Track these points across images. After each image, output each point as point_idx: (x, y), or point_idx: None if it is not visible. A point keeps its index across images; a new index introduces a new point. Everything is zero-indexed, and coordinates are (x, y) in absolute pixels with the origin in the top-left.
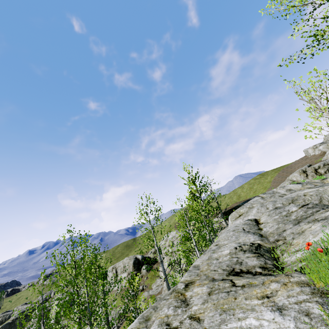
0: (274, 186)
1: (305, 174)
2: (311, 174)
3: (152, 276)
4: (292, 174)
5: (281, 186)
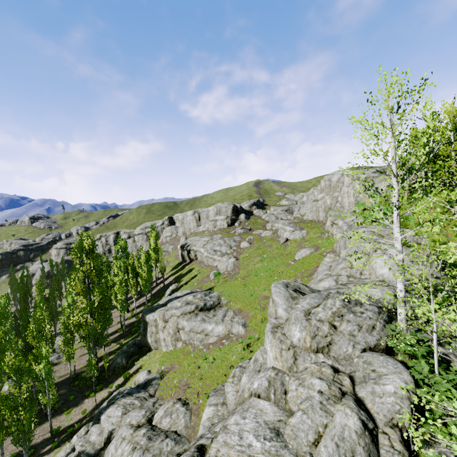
0: None
1: None
2: None
3: (254, 223)
4: None
5: None
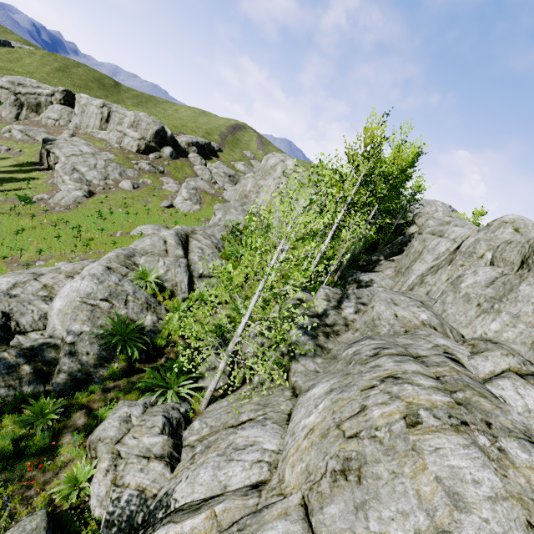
0: None
1: None
2: None
3: (177, 168)
4: None
5: None
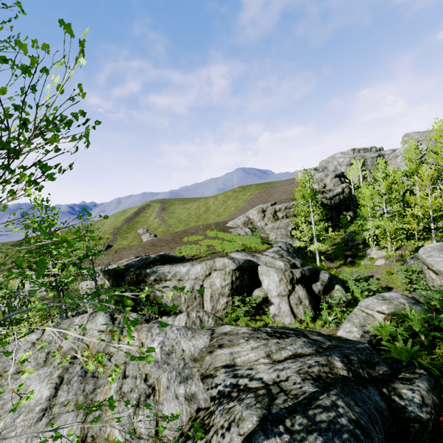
0: (244, 209)
1: (263, 214)
2: (269, 216)
3: None
4: (253, 209)
5: (235, 222)
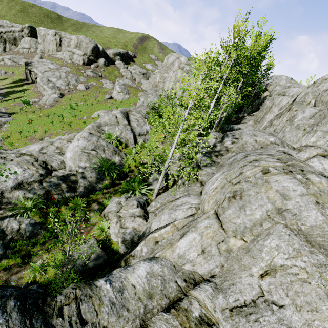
0: None
1: None
2: None
3: (109, 72)
4: None
5: None
